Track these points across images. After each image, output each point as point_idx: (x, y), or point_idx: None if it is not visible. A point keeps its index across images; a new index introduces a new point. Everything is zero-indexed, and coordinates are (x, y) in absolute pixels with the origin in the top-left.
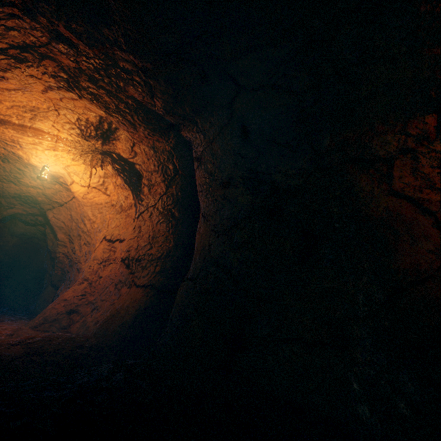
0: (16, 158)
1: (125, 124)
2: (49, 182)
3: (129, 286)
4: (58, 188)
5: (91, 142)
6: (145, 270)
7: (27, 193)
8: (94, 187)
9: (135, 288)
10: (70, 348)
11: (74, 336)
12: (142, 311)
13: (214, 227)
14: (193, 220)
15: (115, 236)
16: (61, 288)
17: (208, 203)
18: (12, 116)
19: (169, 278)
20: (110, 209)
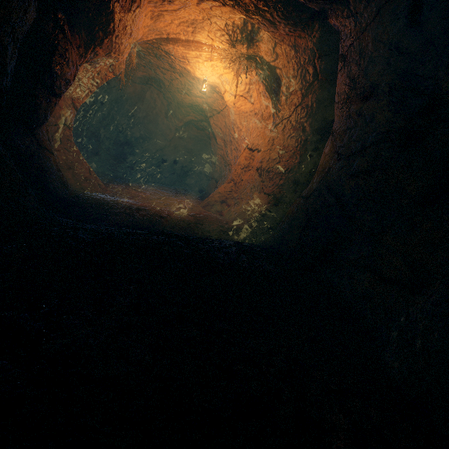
0: (186, 72)
1: (264, 24)
2: (209, 92)
3: (259, 192)
4: (215, 97)
5: (237, 49)
6: (271, 181)
7: (196, 103)
8: (241, 95)
9: (263, 194)
10: (217, 225)
11: (220, 219)
12: (263, 213)
13: (339, 148)
14: (324, 136)
15: (254, 146)
16: (219, 182)
17: (341, 119)
18: (180, 34)
19: (289, 192)
20: (253, 118)
